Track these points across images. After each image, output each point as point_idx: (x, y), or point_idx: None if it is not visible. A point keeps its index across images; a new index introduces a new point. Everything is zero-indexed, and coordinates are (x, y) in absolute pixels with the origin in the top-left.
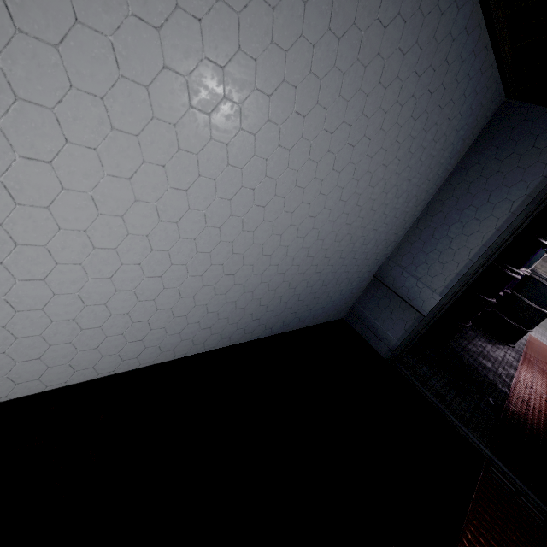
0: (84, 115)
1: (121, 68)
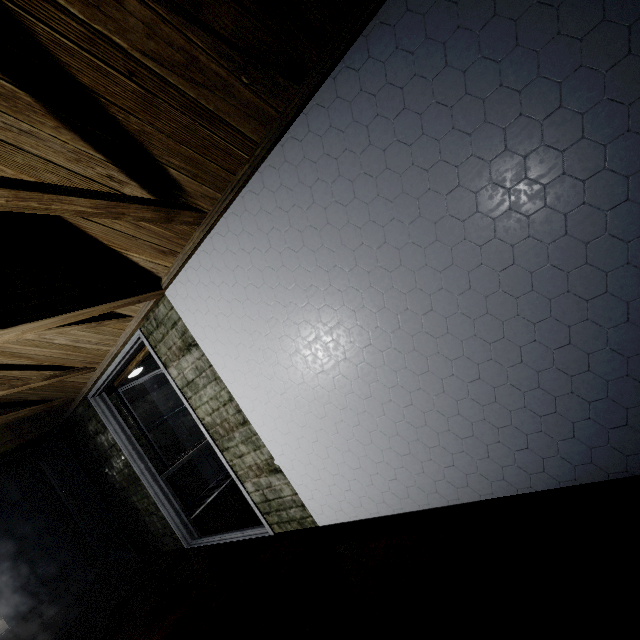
0: (317, 348)
1: (312, 324)
